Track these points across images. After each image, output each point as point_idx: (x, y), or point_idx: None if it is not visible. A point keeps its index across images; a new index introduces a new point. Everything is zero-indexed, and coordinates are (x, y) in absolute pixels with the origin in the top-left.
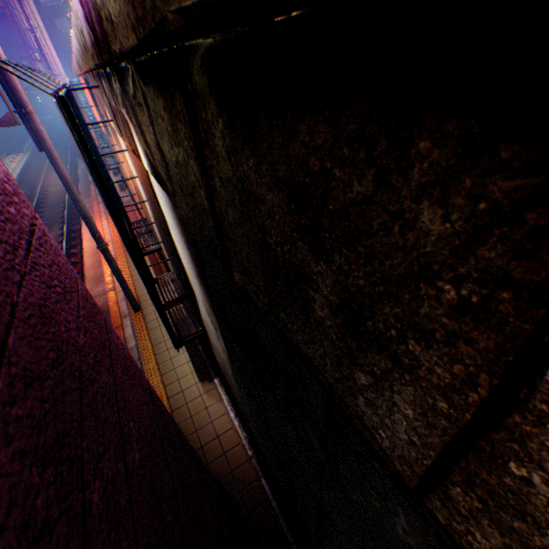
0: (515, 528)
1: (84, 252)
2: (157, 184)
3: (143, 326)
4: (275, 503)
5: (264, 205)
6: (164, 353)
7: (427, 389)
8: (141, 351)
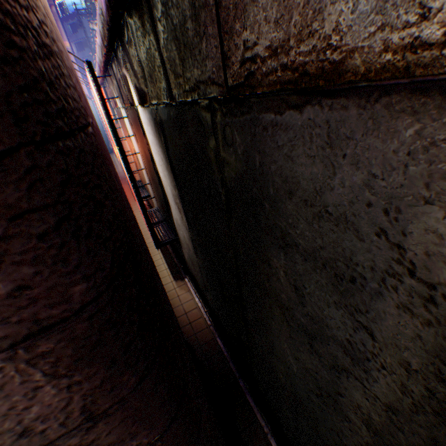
0: (231, 26)
1: None
2: (142, 112)
3: None
4: (227, 353)
5: (170, 2)
6: None
7: (208, 3)
8: None
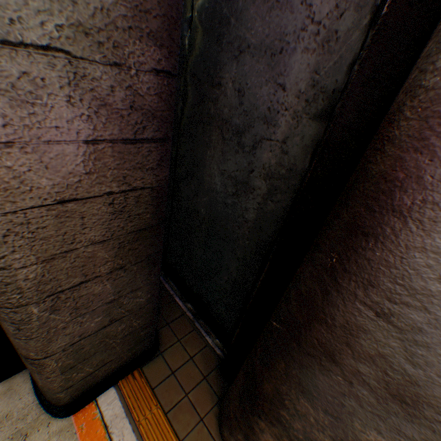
0: None
1: None
2: None
3: None
4: None
5: None
6: None
7: None
8: None
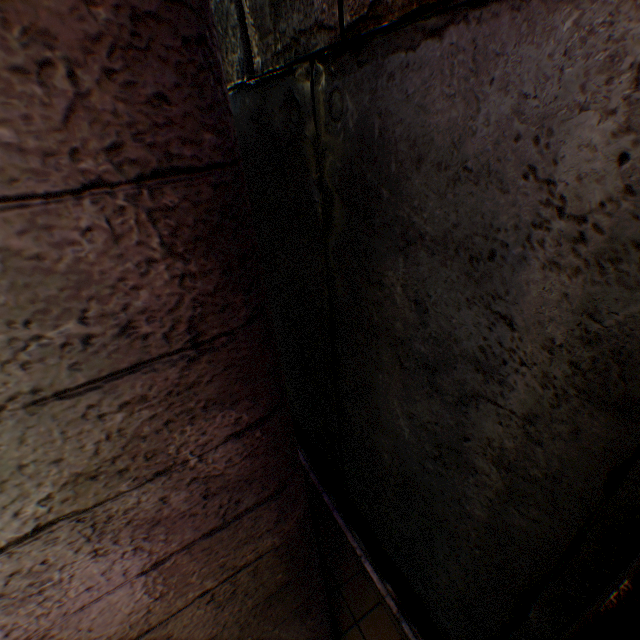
0: None
1: None
2: None
3: None
4: (306, 462)
5: None
6: None
7: None
8: None
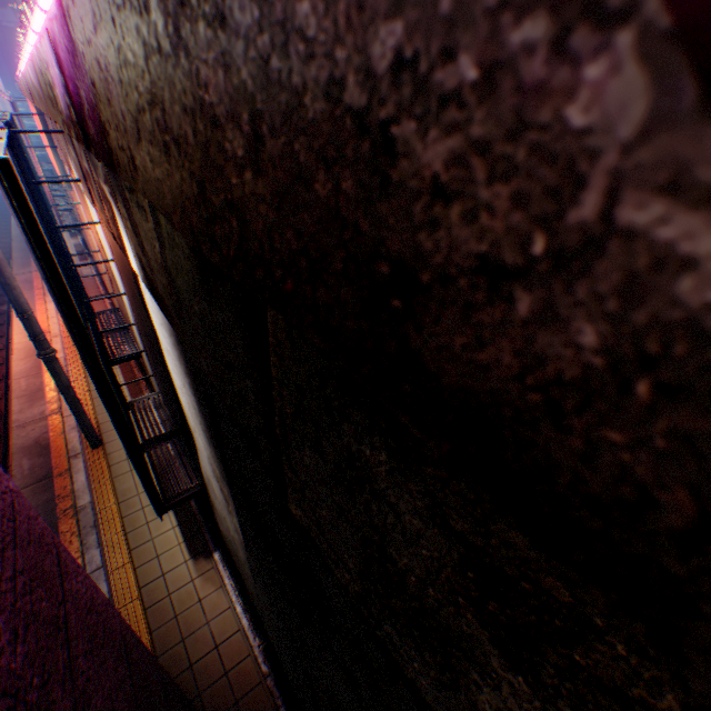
0: None
1: (12, 348)
2: (151, 295)
3: (105, 471)
4: None
5: (397, 516)
6: (136, 515)
7: None
8: (100, 511)
